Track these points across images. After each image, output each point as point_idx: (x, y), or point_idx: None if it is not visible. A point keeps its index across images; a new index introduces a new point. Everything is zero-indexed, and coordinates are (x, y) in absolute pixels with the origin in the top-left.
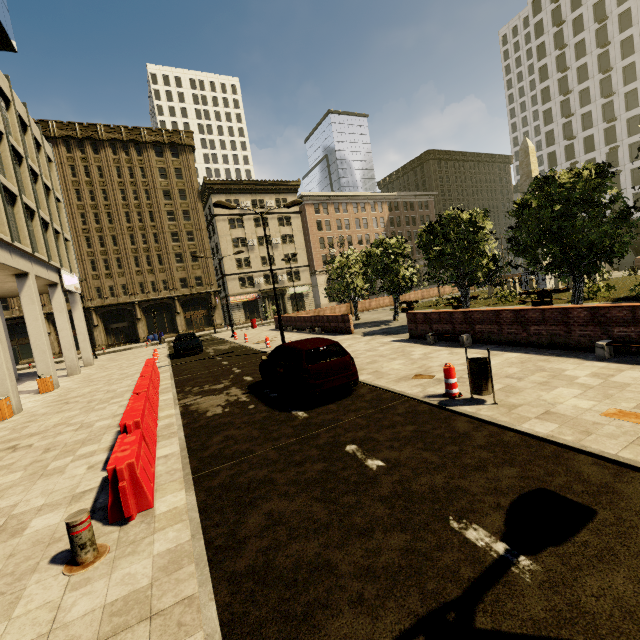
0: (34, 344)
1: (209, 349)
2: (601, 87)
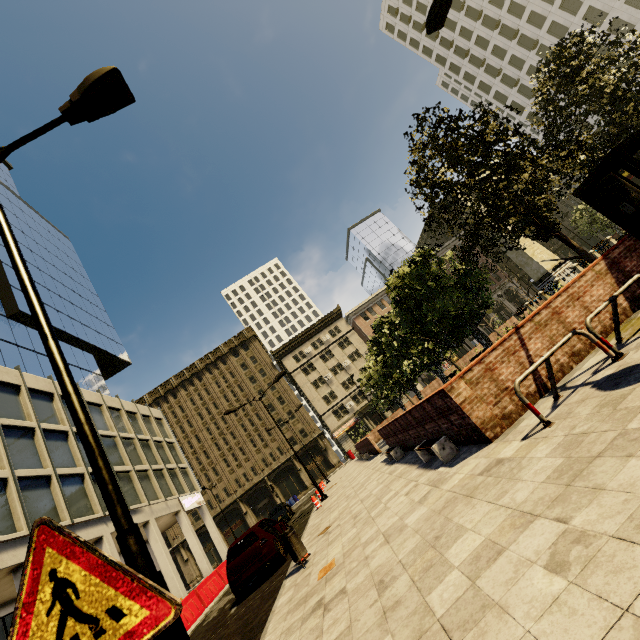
0: (165, 574)
1: (298, 512)
2: (542, 56)
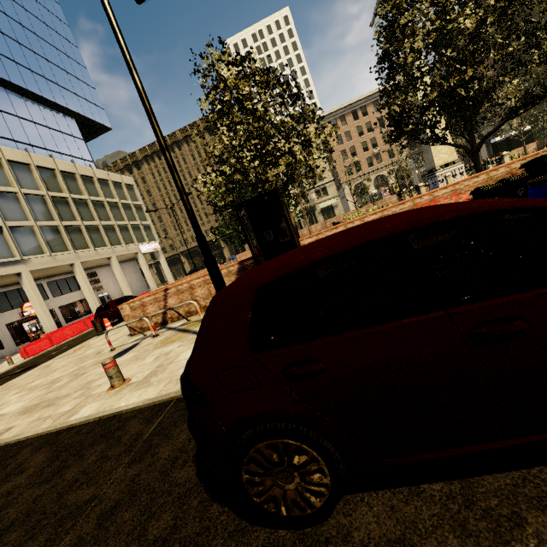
0: (121, 286)
1: None
2: None
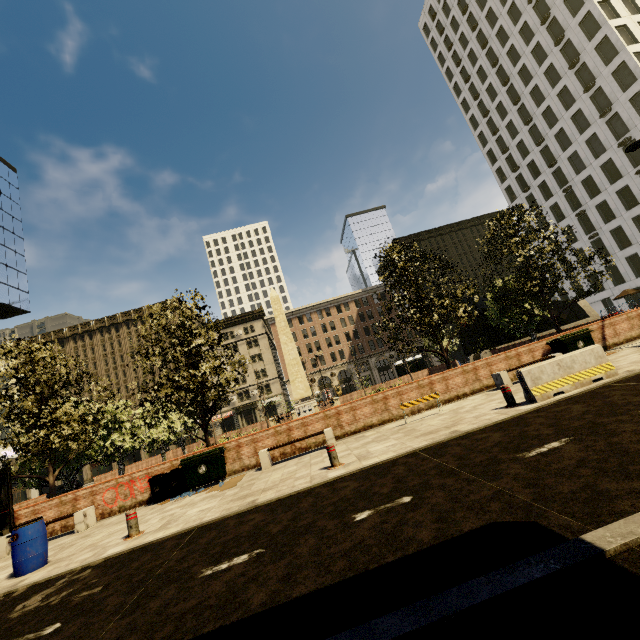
0: None
1: None
2: (533, 136)
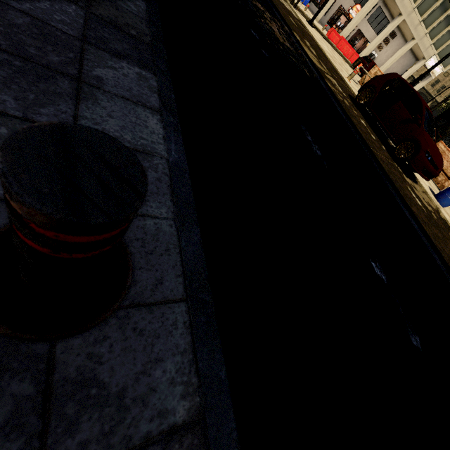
0: (385, 63)
1: None
2: None
